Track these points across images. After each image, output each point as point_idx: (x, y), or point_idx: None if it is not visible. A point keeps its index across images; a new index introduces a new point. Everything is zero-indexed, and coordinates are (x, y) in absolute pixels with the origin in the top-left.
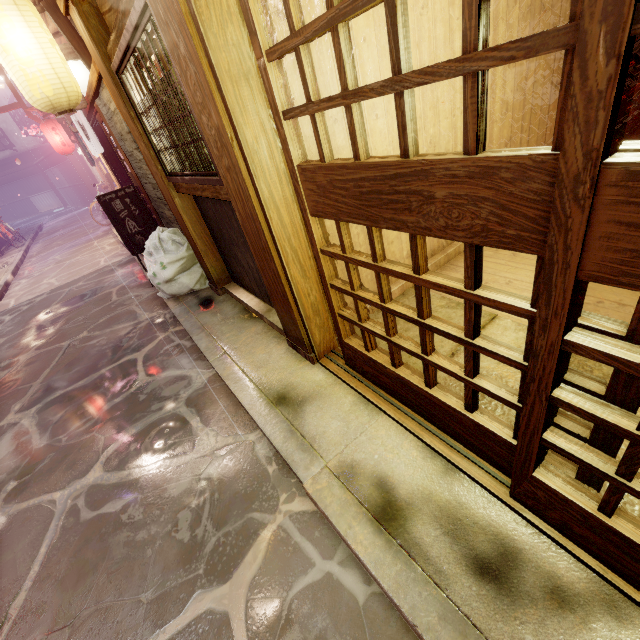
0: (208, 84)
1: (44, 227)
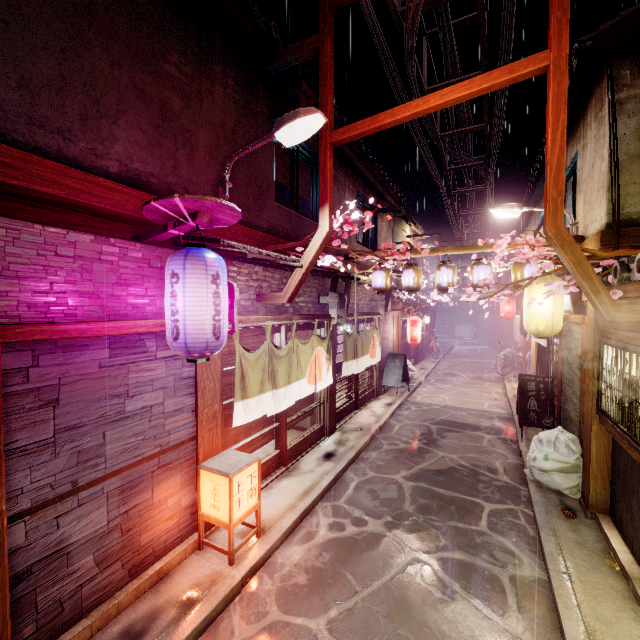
0: None
1: (453, 349)
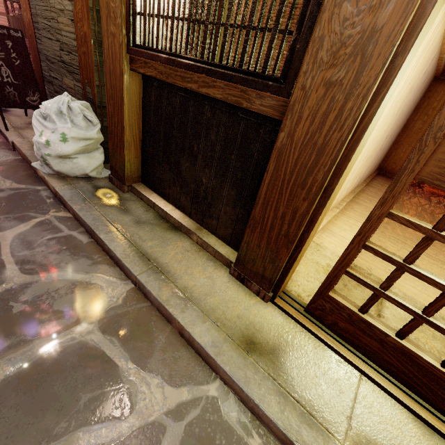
0: None
1: None
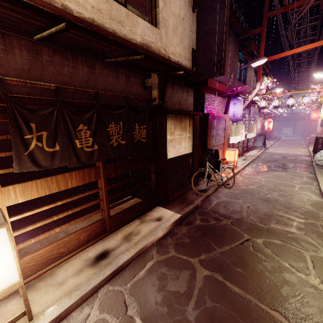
0: None
1: (281, 138)
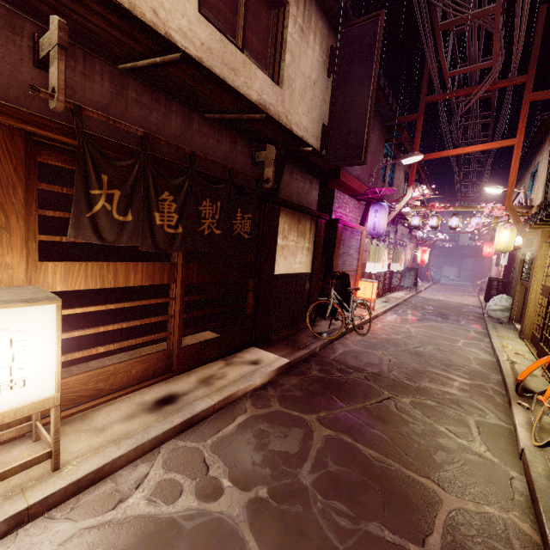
0: (534, 265)
1: (441, 281)
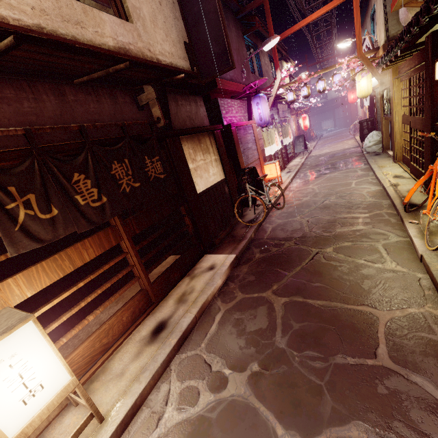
0: (393, 101)
1: (323, 135)
